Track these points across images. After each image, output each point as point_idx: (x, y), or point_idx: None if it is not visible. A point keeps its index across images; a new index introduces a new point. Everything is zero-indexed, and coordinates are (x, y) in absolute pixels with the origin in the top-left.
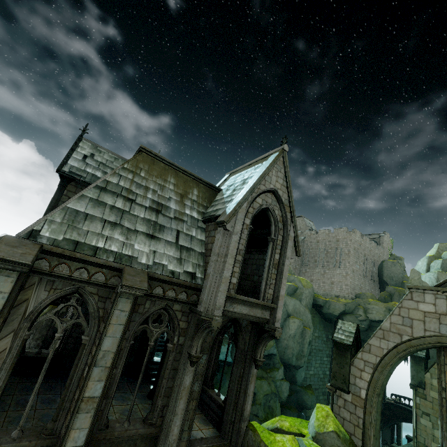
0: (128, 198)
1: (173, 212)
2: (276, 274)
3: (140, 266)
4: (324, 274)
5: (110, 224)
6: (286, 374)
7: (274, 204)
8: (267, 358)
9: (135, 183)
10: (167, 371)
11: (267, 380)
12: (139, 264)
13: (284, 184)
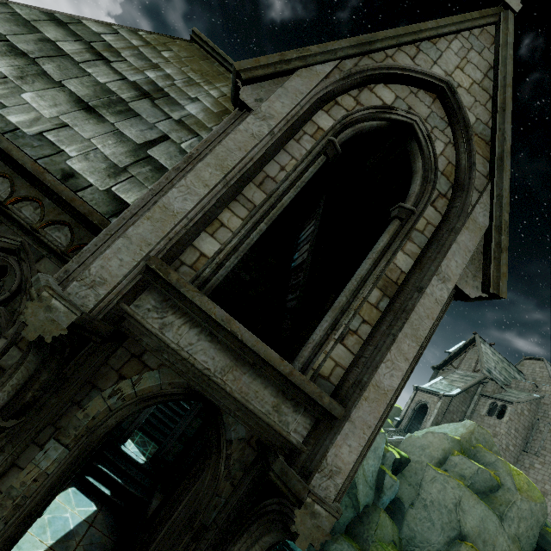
0: (99, 54)
1: (183, 115)
2: (381, 312)
3: None
4: None
5: (10, 49)
6: None
7: (437, 125)
8: None
9: (138, 52)
10: None
11: None
12: None
13: (486, 85)
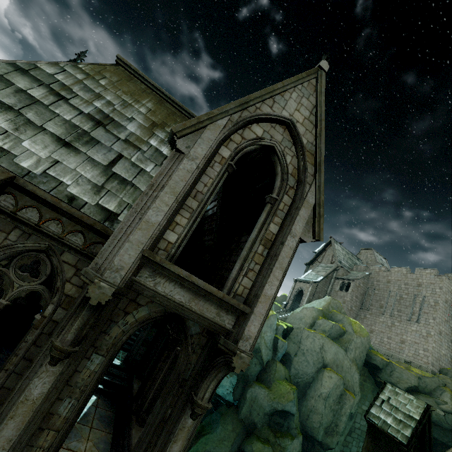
0: (58, 94)
1: (127, 134)
2: (264, 257)
3: (12, 167)
4: (391, 327)
5: None
6: (306, 449)
7: (287, 145)
8: (280, 415)
9: (84, 85)
10: (15, 359)
11: (274, 447)
12: (13, 165)
13: (312, 118)
